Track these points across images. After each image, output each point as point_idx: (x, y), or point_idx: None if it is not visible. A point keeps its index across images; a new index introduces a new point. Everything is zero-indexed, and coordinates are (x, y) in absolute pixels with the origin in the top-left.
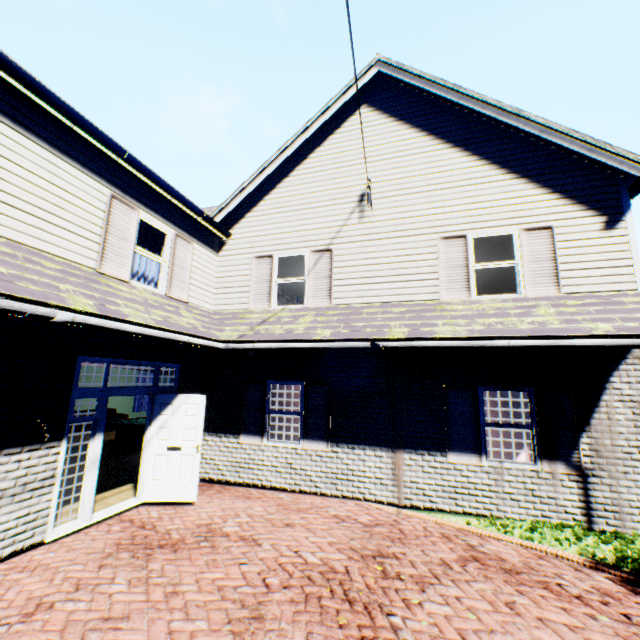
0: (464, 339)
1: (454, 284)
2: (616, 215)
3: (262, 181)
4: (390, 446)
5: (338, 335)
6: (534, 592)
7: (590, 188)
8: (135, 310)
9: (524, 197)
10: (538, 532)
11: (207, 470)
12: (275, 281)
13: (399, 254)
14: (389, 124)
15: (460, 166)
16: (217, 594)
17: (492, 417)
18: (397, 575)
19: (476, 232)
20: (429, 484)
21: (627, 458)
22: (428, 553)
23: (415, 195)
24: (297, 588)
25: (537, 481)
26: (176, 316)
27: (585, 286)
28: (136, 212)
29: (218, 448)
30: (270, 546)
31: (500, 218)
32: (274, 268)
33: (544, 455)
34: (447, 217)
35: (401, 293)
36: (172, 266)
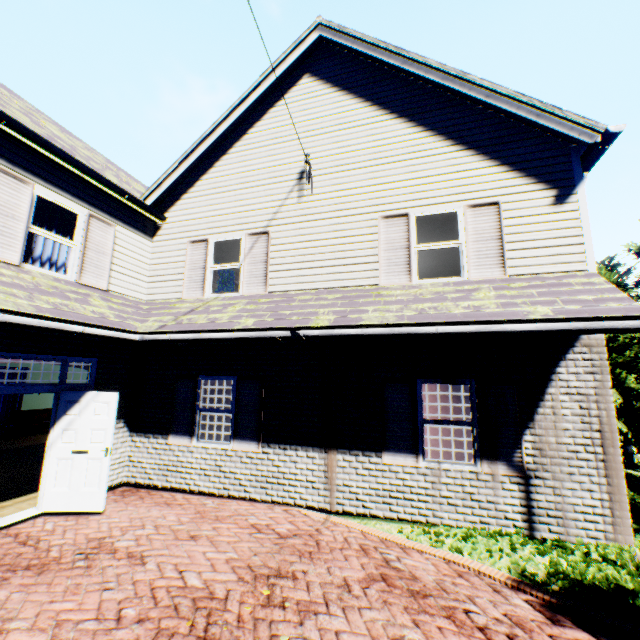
0: (392, 326)
1: (395, 267)
2: (567, 188)
3: (197, 158)
4: (323, 446)
5: (261, 324)
6: (433, 623)
7: (540, 159)
8: (8, 295)
9: (470, 170)
10: (471, 542)
11: (134, 474)
12: (210, 267)
13: (338, 236)
14: (332, 94)
15: (404, 138)
16: (49, 633)
17: (452, 412)
18: (282, 602)
19: (419, 210)
20: (363, 488)
21: (573, 457)
22: (333, 571)
23: (357, 171)
24: (153, 622)
25: (476, 484)
26: (78, 304)
27: (532, 267)
28: (29, 187)
29: (146, 450)
30: (155, 565)
31: (445, 194)
32: (209, 253)
33: (484, 455)
34: (389, 194)
35: (339, 278)
36: (84, 250)
